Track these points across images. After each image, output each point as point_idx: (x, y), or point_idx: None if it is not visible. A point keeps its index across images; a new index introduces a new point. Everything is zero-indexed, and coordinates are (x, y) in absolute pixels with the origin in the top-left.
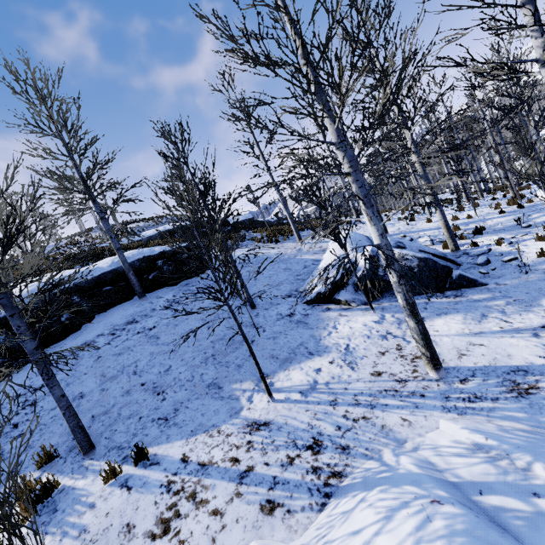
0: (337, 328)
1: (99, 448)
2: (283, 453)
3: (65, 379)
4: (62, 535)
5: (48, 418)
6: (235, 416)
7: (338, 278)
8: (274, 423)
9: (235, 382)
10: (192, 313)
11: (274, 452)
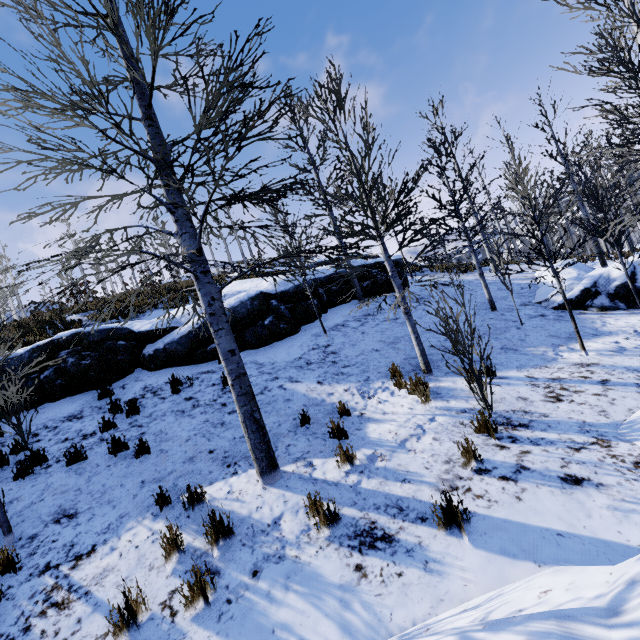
0: (609, 323)
1: (434, 372)
2: (631, 375)
3: (347, 342)
4: (464, 400)
5: (360, 359)
6: (554, 361)
7: (590, 287)
8: (603, 363)
9: (528, 348)
10: (518, 272)
11: (621, 374)
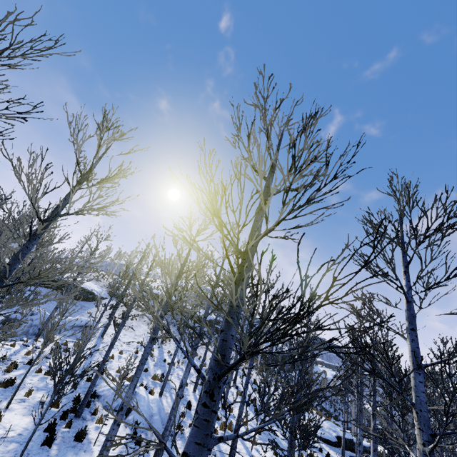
0: None
1: None
2: None
3: None
4: None
5: None
6: None
7: None
8: None
9: None
10: None
11: None
